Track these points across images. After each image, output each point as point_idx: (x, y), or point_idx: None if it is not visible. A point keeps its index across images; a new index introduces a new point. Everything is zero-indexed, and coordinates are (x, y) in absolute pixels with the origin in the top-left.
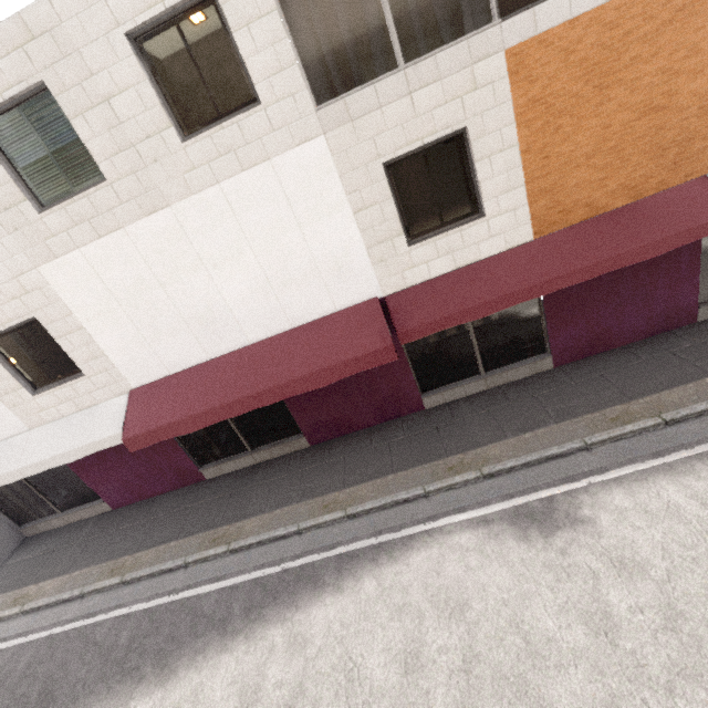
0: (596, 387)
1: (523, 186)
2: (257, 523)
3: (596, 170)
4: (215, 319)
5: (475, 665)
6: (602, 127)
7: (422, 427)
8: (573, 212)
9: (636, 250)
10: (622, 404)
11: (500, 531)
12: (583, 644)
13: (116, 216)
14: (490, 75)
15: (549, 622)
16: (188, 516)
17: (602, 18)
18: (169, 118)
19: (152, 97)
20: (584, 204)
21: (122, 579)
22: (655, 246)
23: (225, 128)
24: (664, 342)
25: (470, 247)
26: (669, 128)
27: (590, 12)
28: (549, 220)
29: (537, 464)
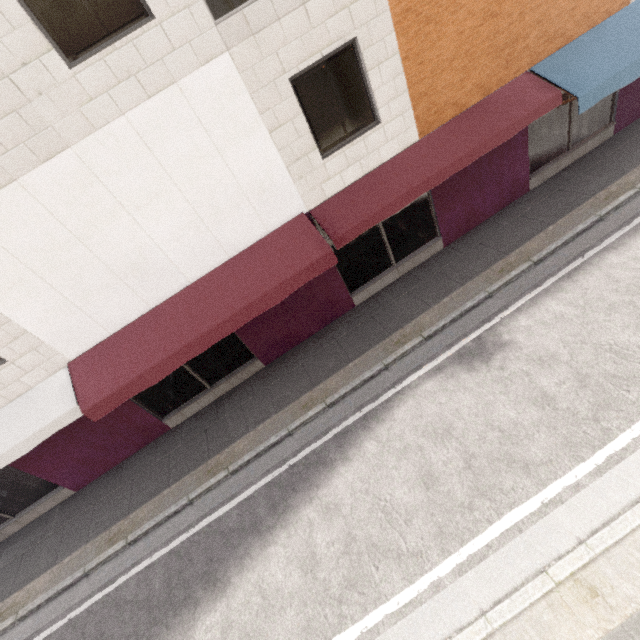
0: (480, 253)
1: (407, 91)
2: (246, 442)
3: (457, 73)
4: (148, 265)
5: (473, 461)
6: (457, 33)
7: (359, 320)
8: (445, 112)
9: (496, 136)
10: (502, 259)
11: (453, 371)
12: (537, 417)
13: (3, 167)
14: None
15: (510, 414)
16: (169, 464)
17: None
18: (46, 39)
19: (17, 13)
20: (451, 103)
21: (126, 541)
22: (507, 130)
23: (118, 49)
24: (513, 210)
25: (373, 153)
26: (502, 32)
27: None
28: (428, 121)
29: (459, 318)
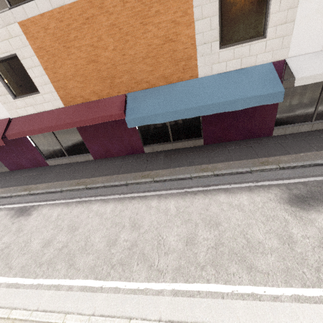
0: (91, 170)
1: (51, 83)
2: None
3: (79, 83)
4: None
5: None
6: (74, 65)
7: (40, 172)
8: (76, 99)
9: (85, 120)
10: (87, 178)
11: (11, 213)
12: None
13: None
14: (16, 32)
15: None
16: None
17: (54, 16)
18: None
19: None
20: (79, 96)
21: None
22: (91, 120)
23: None
24: (128, 158)
25: (39, 105)
26: (103, 71)
27: (48, 12)
28: (67, 100)
29: (46, 193)
